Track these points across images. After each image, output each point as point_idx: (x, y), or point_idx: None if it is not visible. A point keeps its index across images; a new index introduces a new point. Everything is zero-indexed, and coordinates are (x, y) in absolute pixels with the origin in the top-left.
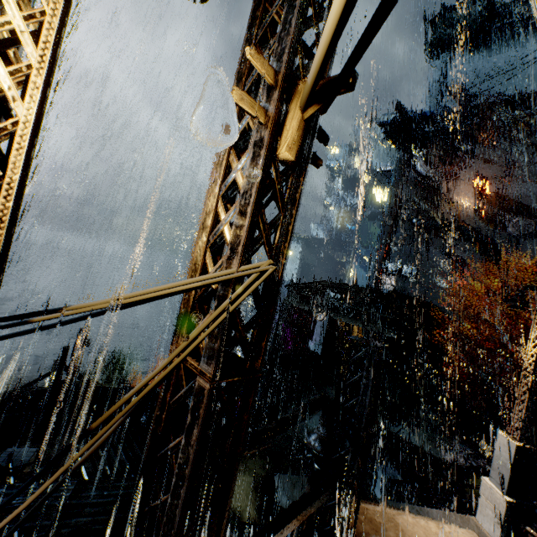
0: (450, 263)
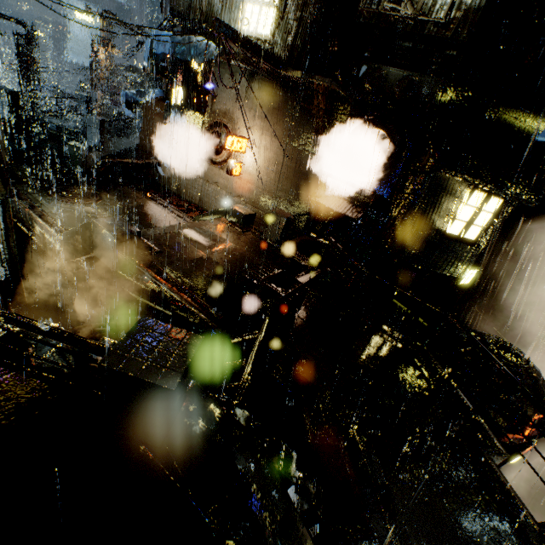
0: None
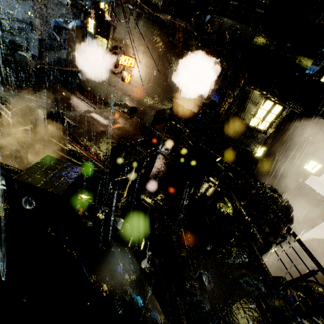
0: None
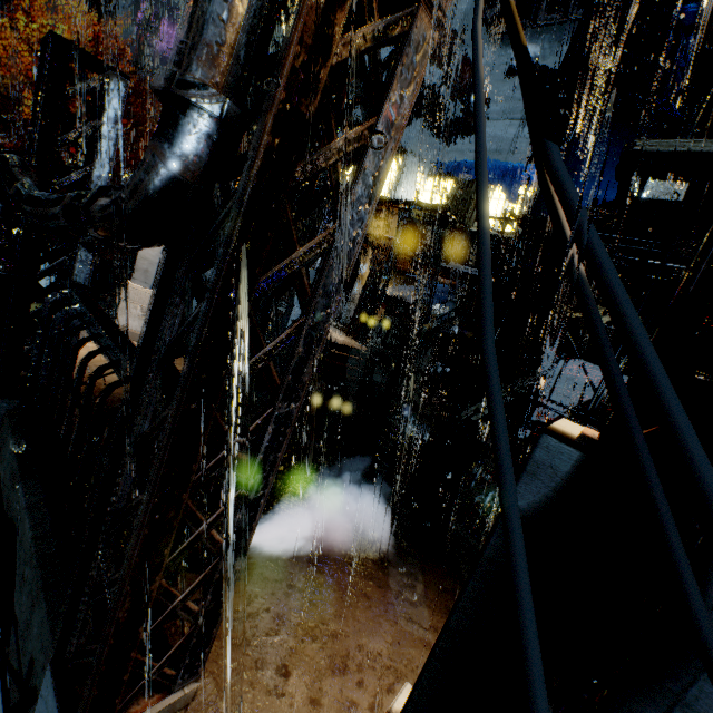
0: None
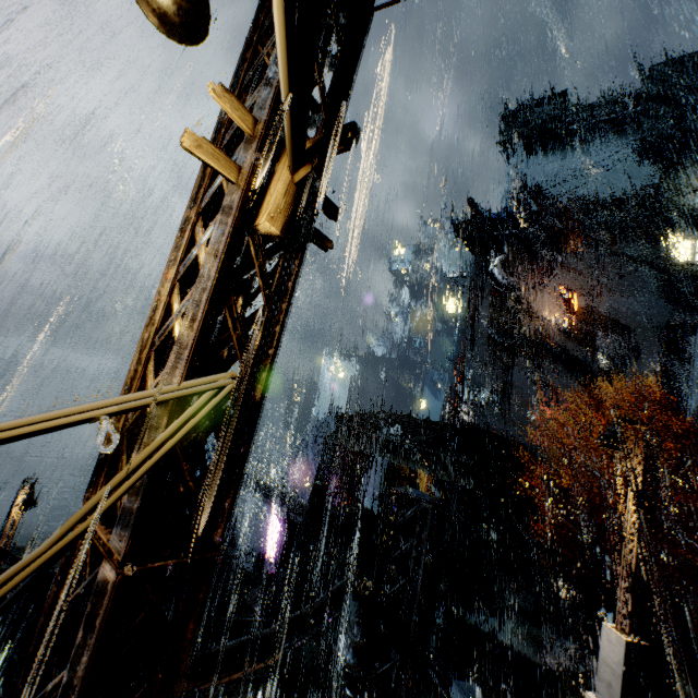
0: (539, 391)
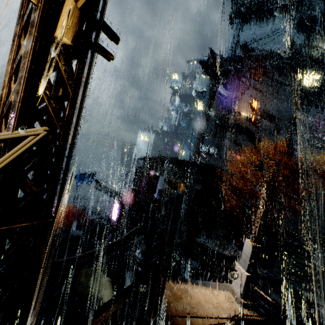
0: (235, 147)
